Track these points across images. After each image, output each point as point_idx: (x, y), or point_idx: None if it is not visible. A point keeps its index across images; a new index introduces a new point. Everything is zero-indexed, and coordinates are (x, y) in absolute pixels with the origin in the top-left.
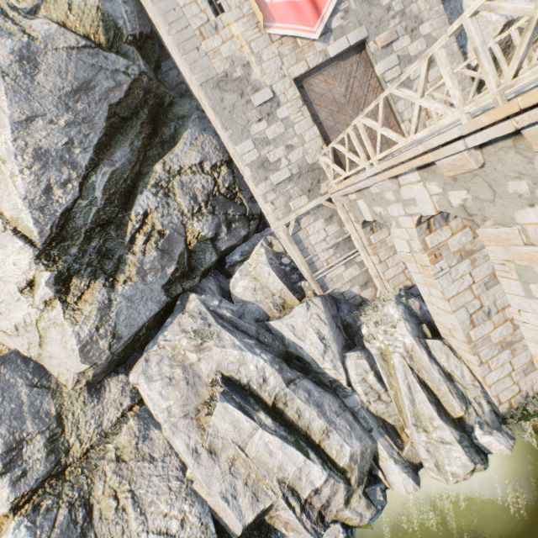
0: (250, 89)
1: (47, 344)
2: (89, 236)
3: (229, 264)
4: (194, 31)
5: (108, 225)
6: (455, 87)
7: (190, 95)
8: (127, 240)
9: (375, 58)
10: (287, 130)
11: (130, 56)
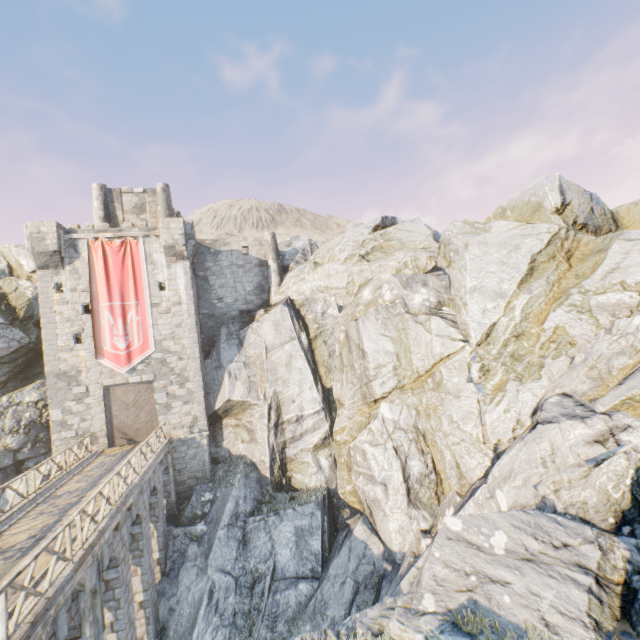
0: (76, 383)
1: None
2: None
3: (26, 466)
4: (59, 347)
5: None
6: (34, 483)
7: None
8: None
9: (156, 390)
10: (87, 410)
11: (31, 331)
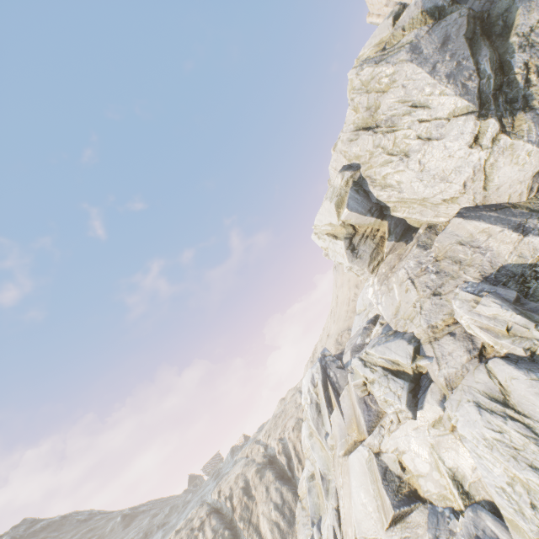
0: None
1: (492, 180)
2: (494, 98)
3: None
4: None
5: (500, 89)
6: None
7: (494, 4)
8: (521, 85)
9: None
10: None
11: (454, 11)
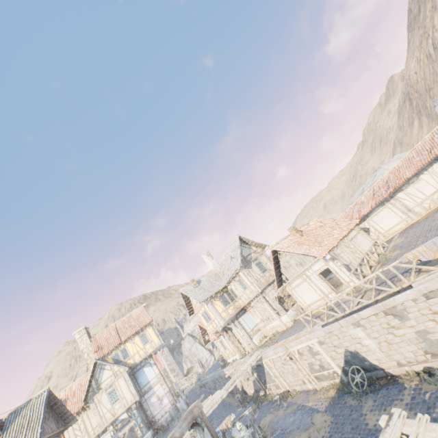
0: None
1: None
2: None
3: None
4: None
5: None
6: None
7: None
8: None
9: (169, 377)
10: None
11: None
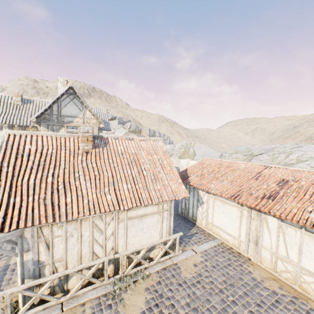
0: None
1: None
2: None
3: None
4: None
5: None
6: None
7: None
8: None
9: None
10: None
11: None
